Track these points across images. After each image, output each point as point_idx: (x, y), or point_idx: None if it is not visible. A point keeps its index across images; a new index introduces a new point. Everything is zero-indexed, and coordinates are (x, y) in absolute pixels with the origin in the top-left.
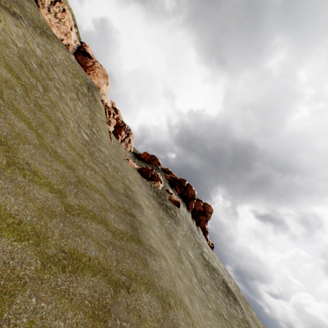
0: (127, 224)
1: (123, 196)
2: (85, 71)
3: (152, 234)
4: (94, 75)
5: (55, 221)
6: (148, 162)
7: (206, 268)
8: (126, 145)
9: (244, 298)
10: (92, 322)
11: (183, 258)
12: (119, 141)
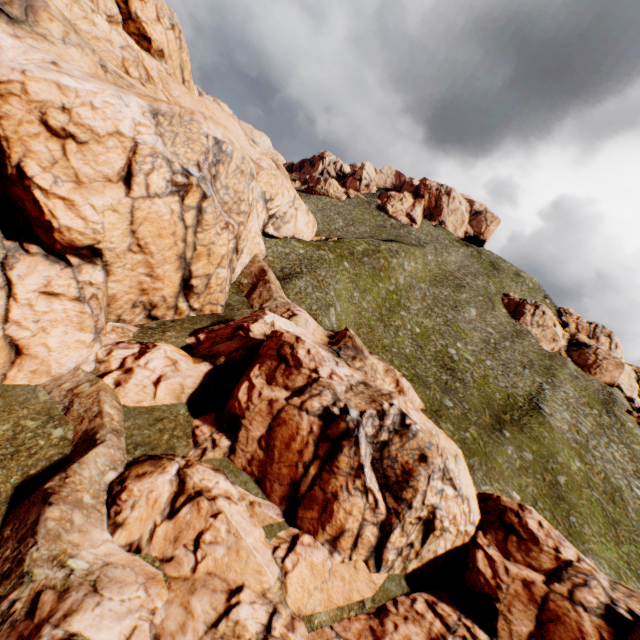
0: None
1: None
2: (588, 372)
3: None
4: (601, 371)
5: None
6: None
7: None
8: None
9: None
10: None
11: None
12: None
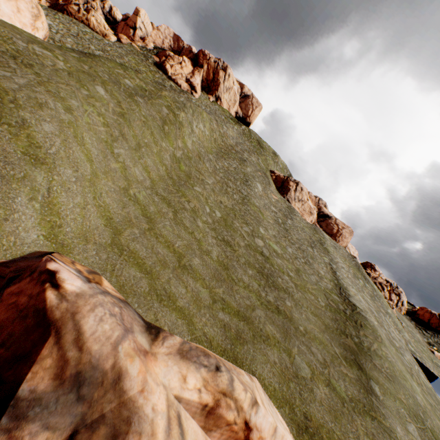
0: None
1: None
2: (334, 240)
3: None
4: (342, 238)
5: None
6: (438, 328)
7: None
8: (399, 309)
9: None
10: None
11: None
12: None
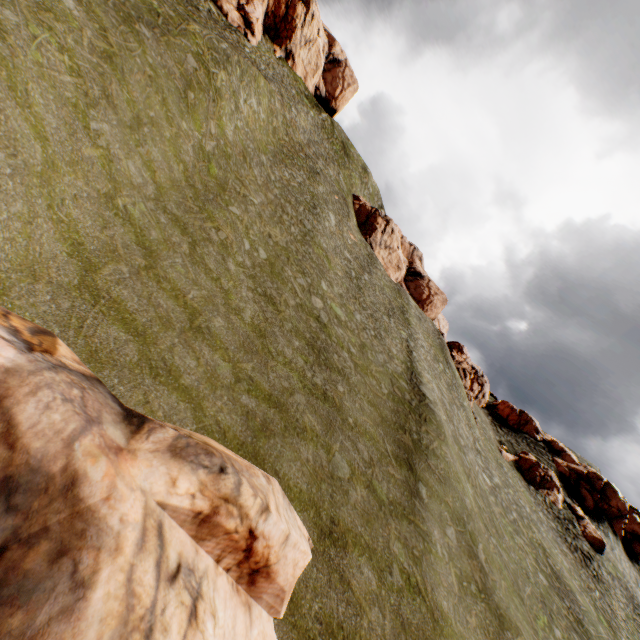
0: None
1: (553, 578)
2: (422, 309)
3: None
4: (432, 308)
5: None
6: (515, 426)
7: None
8: (478, 402)
9: None
10: None
11: None
12: None
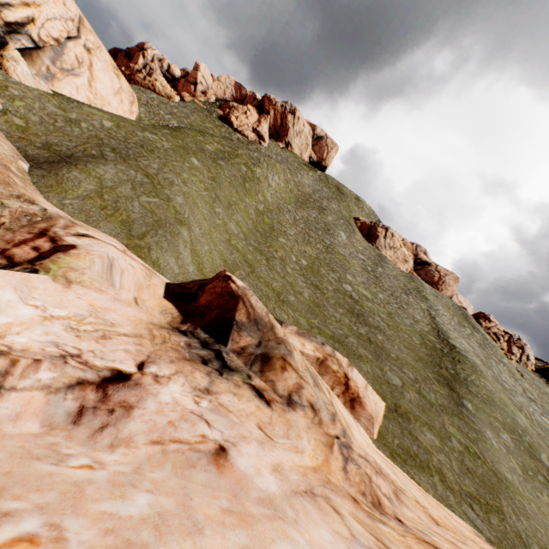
0: None
1: None
2: (436, 289)
3: None
4: (446, 287)
5: None
6: None
7: None
8: (524, 365)
9: None
10: None
11: None
12: None
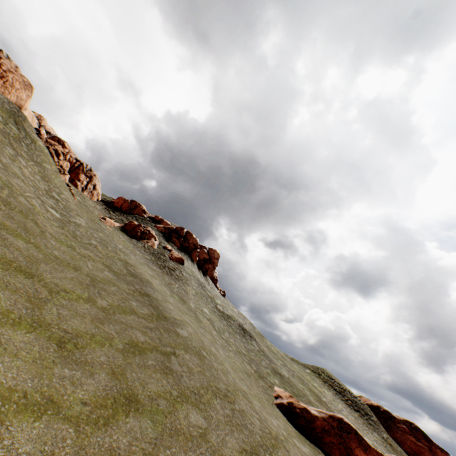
0: (149, 306)
1: (129, 276)
2: None
3: (171, 307)
4: (7, 86)
5: (106, 326)
6: (128, 211)
7: (222, 318)
8: (91, 194)
9: (259, 333)
10: (166, 376)
11: (200, 317)
12: (79, 191)
